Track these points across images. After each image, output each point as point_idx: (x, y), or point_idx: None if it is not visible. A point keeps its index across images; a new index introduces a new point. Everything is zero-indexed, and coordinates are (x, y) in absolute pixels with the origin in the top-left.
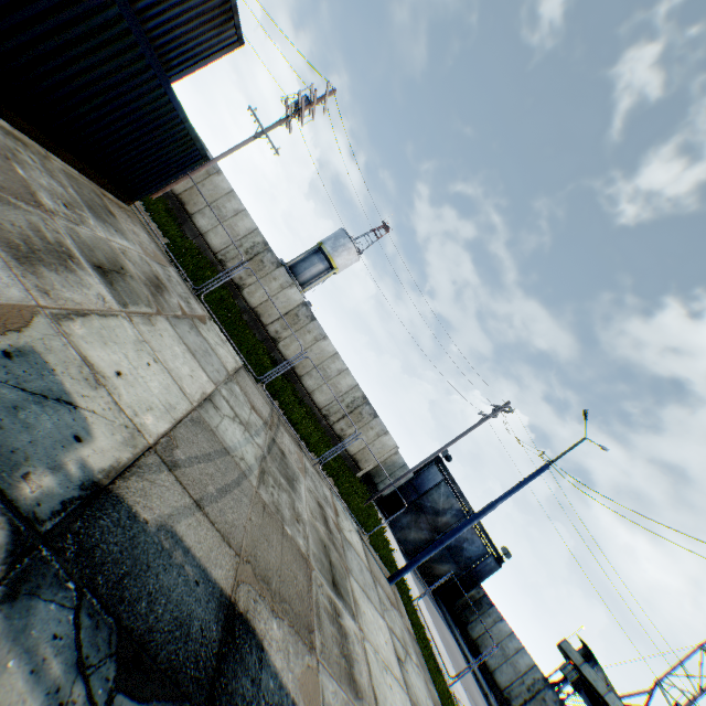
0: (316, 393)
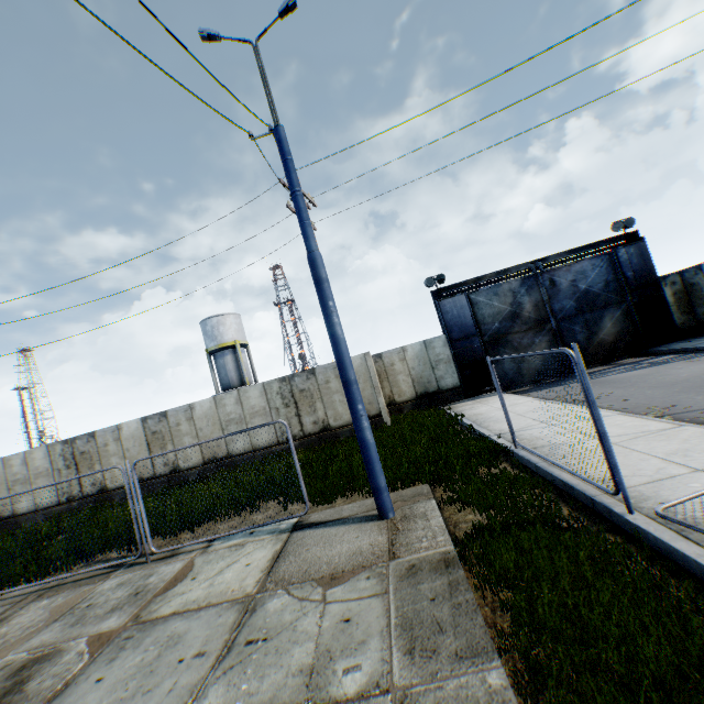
0: (255, 442)
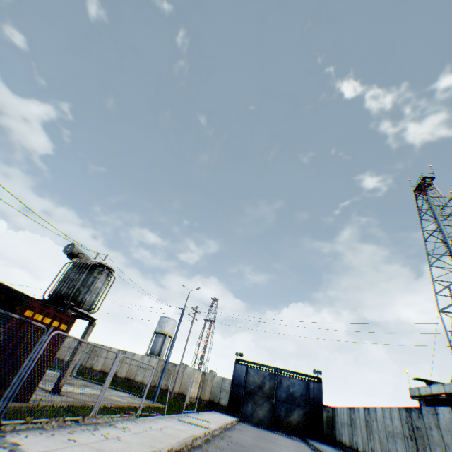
0: (144, 379)
